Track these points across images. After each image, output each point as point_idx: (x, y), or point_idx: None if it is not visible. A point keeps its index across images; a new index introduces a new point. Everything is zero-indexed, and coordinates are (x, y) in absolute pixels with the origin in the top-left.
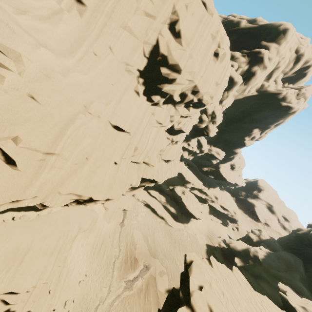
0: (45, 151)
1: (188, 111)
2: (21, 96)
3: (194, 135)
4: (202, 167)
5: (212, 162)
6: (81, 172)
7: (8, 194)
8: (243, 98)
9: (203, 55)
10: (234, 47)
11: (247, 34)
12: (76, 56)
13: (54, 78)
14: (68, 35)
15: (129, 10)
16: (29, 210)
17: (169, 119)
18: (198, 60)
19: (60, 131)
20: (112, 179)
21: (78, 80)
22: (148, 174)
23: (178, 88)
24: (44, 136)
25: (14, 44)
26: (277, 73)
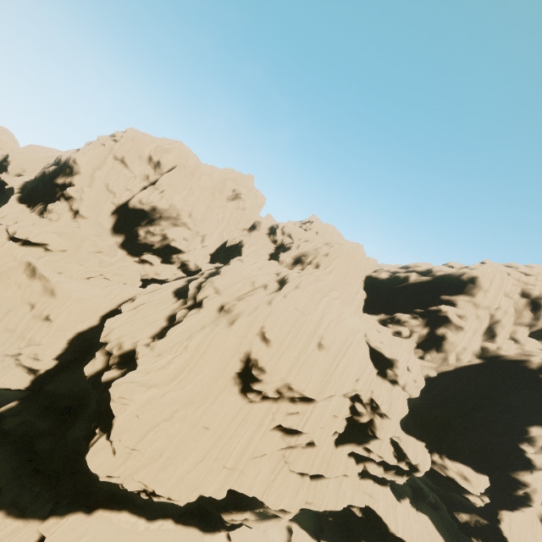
0: (131, 447)
1: (296, 407)
2: (133, 416)
3: (360, 433)
4: (453, 510)
5: (469, 500)
6: (153, 466)
7: (108, 470)
8: (455, 369)
9: (301, 350)
10: (405, 305)
11: (418, 290)
12: (178, 379)
13: (153, 402)
14: (175, 369)
15: (223, 339)
16: (142, 516)
17: (271, 416)
18: (291, 358)
19: (144, 435)
20: (181, 479)
21: (172, 397)
22: (242, 485)
23: (270, 386)
24: (134, 439)
25: (135, 395)
26: (503, 328)
